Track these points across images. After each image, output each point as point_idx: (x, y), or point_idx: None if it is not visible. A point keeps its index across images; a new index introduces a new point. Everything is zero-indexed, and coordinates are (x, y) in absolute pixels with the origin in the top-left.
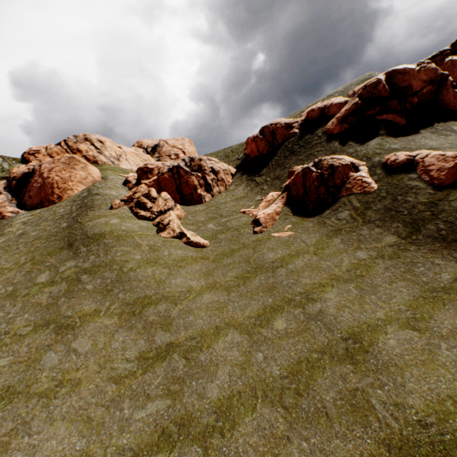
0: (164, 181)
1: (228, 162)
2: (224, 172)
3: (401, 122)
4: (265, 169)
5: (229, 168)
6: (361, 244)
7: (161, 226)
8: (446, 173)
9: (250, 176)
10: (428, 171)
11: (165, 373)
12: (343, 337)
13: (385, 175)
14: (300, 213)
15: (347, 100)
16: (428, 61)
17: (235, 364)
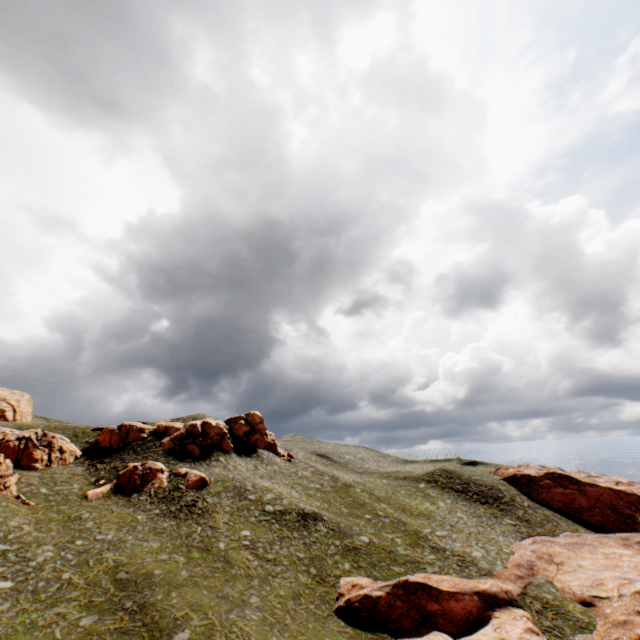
0: (7, 448)
1: (77, 442)
2: (71, 452)
3: (198, 451)
4: (110, 459)
5: (77, 449)
6: (143, 513)
7: (3, 486)
8: (193, 482)
9: (94, 462)
10: (189, 480)
11: (3, 560)
12: (110, 544)
13: (174, 479)
14: (120, 494)
15: (182, 428)
16: (221, 423)
17: (49, 556)
